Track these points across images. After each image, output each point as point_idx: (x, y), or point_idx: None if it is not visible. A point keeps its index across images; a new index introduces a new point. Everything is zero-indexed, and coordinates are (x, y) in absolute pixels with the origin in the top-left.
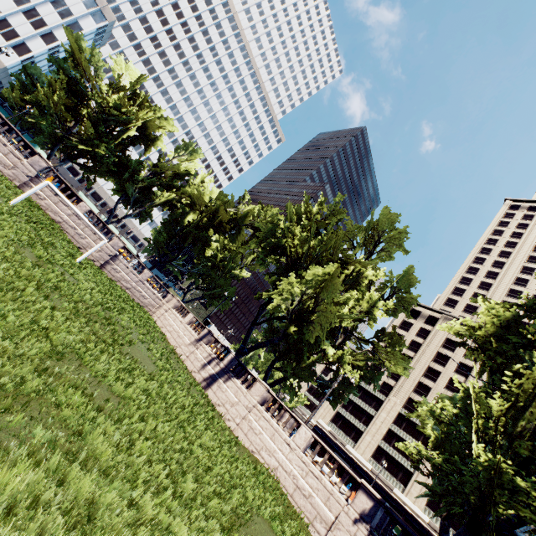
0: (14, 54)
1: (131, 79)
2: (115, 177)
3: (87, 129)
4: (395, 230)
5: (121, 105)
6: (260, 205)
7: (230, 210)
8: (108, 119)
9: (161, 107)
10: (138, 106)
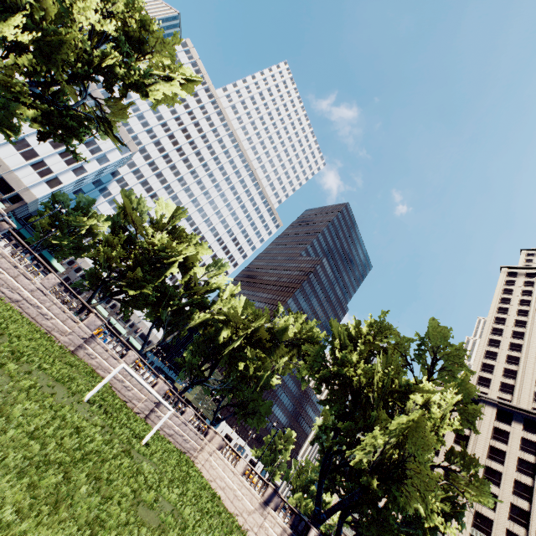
0: (47, 187)
1: (168, 214)
2: (152, 306)
3: (136, 273)
4: (450, 346)
5: (167, 247)
6: (293, 315)
7: (265, 323)
8: (153, 258)
9: (196, 235)
10: (177, 238)
